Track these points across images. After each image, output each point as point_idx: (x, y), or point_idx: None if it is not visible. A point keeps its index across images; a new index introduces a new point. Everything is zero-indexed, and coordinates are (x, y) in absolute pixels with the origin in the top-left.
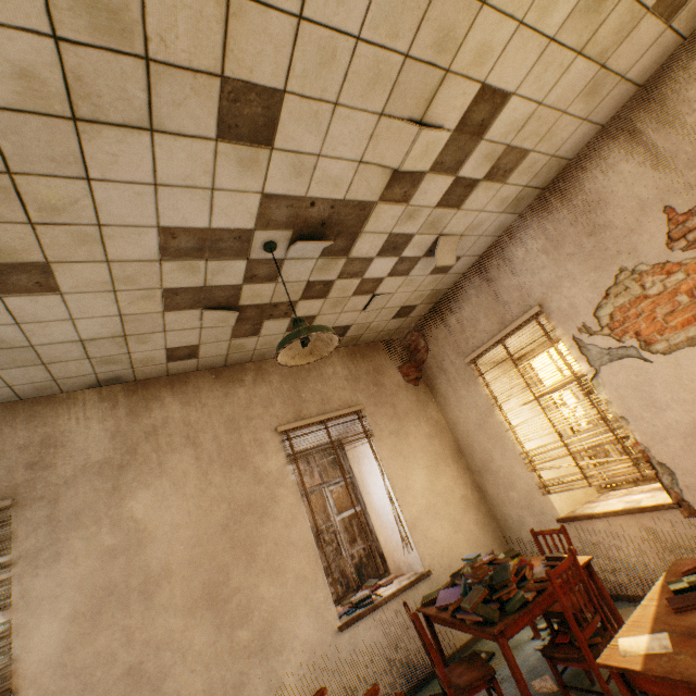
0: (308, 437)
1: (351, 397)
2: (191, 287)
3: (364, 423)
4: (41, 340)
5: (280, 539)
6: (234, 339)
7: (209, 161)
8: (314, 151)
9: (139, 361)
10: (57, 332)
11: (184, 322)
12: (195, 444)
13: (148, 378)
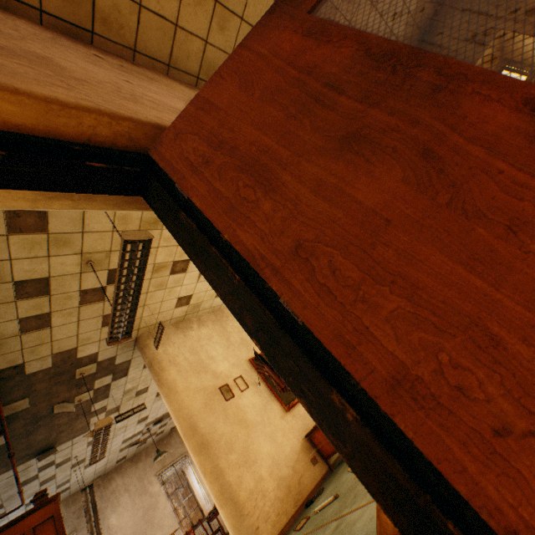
0: (168, 472)
1: (183, 449)
2: (127, 444)
3: (189, 459)
4: (86, 475)
5: (161, 515)
6: (138, 447)
7: (135, 427)
8: (157, 414)
9: (108, 467)
10: (91, 471)
11: (124, 452)
12: (128, 490)
13: (108, 471)
